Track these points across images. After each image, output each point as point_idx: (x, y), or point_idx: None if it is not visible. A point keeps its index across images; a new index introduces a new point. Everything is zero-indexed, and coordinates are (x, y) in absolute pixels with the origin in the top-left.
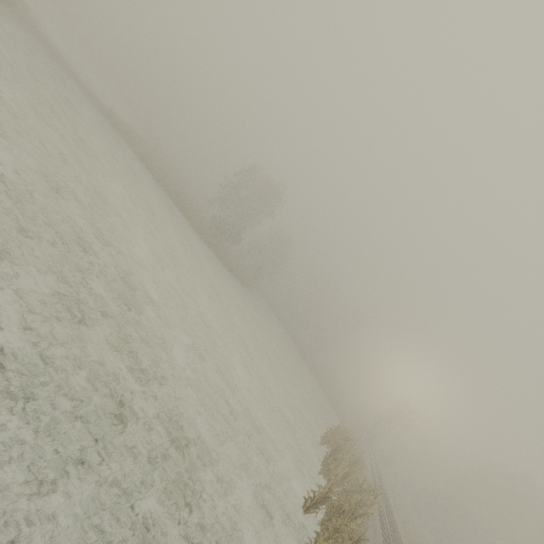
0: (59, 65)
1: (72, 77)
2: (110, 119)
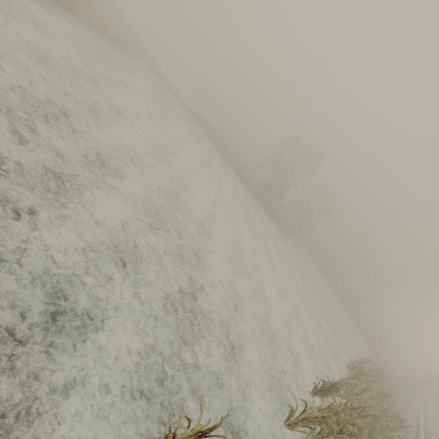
0: (168, 89)
1: (174, 95)
2: (194, 117)
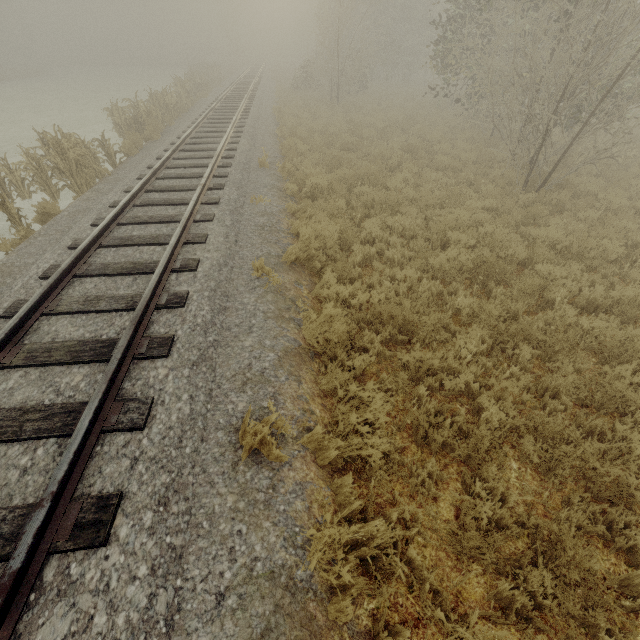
0: None
1: None
2: None
